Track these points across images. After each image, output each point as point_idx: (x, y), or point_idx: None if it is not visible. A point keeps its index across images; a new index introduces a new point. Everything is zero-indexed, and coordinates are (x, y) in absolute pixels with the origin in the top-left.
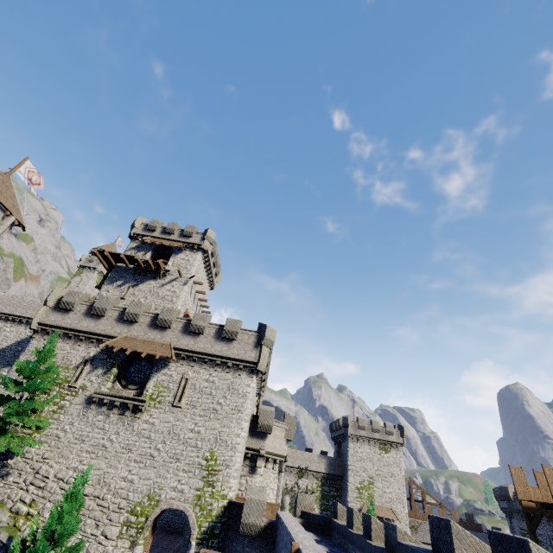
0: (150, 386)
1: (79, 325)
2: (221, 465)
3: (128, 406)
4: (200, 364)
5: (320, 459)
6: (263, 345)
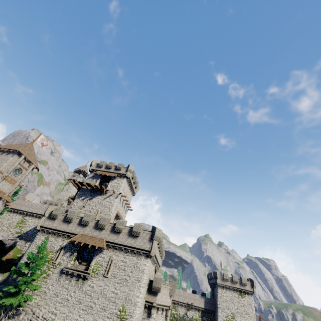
0: (93, 264)
1: (59, 227)
2: (128, 315)
3: (80, 276)
4: (119, 250)
5: (200, 298)
6: (153, 240)
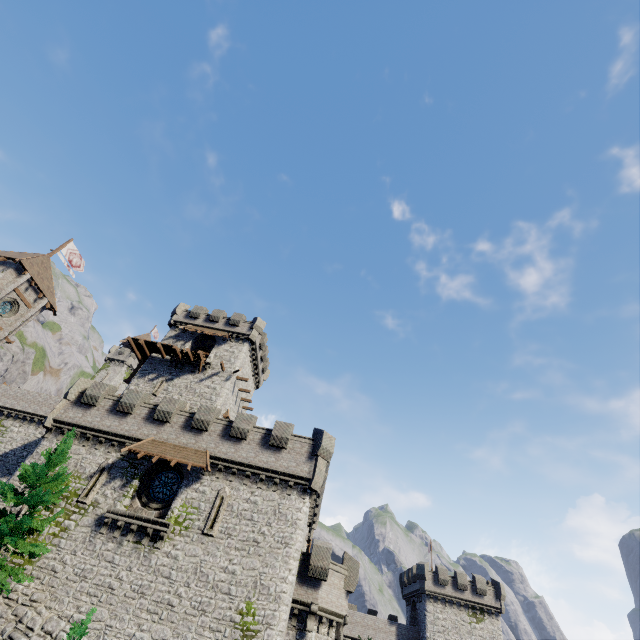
0: (177, 505)
1: (101, 423)
2: (260, 623)
3: (147, 531)
4: (241, 478)
5: (387, 626)
6: (318, 456)
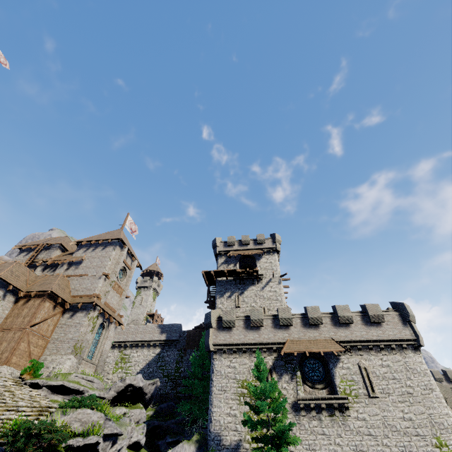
0: (339, 382)
1: (246, 338)
2: None
3: (334, 406)
4: (366, 351)
5: None
6: (410, 321)
